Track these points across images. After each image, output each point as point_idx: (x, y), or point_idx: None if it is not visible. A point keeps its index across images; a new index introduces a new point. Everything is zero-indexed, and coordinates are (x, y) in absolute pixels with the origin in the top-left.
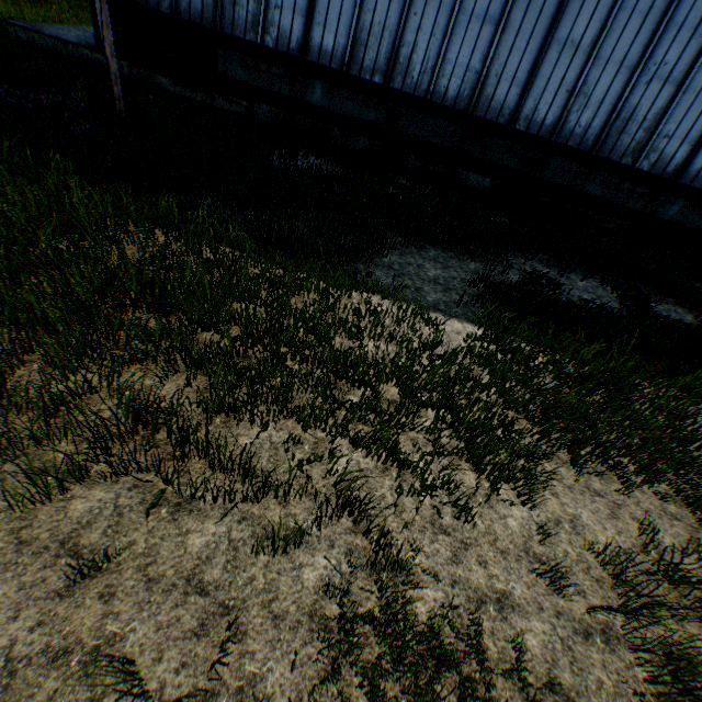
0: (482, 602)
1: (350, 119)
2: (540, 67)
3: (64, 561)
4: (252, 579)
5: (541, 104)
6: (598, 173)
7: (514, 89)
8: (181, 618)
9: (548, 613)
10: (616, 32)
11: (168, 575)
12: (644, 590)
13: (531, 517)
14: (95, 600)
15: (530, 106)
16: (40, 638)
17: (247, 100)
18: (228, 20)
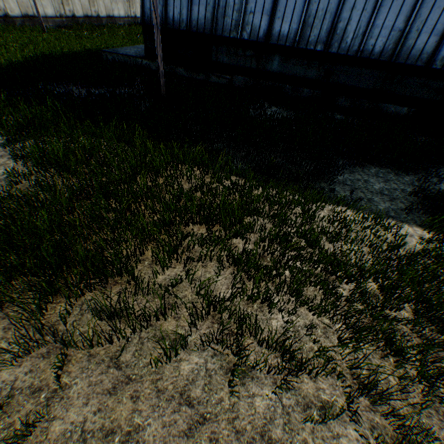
0: None
1: (297, 77)
2: None
3: (183, 407)
4: (305, 442)
5: None
6: None
7: (432, 38)
8: None
9: None
10: None
11: (248, 429)
12: None
13: None
14: (207, 442)
15: None
16: None
17: (229, 74)
18: (220, 26)
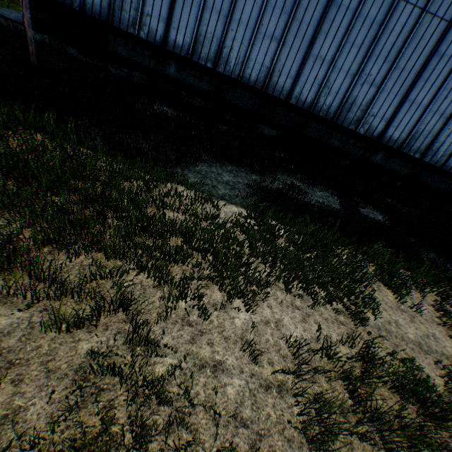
0: (202, 367)
1: (192, 87)
2: (303, 69)
3: None
4: (39, 347)
5: (304, 90)
6: (337, 133)
7: (289, 80)
8: None
9: (246, 375)
10: (345, 54)
11: None
12: (312, 363)
13: (251, 319)
14: None
15: (298, 91)
16: None
17: (127, 68)
18: (117, 19)
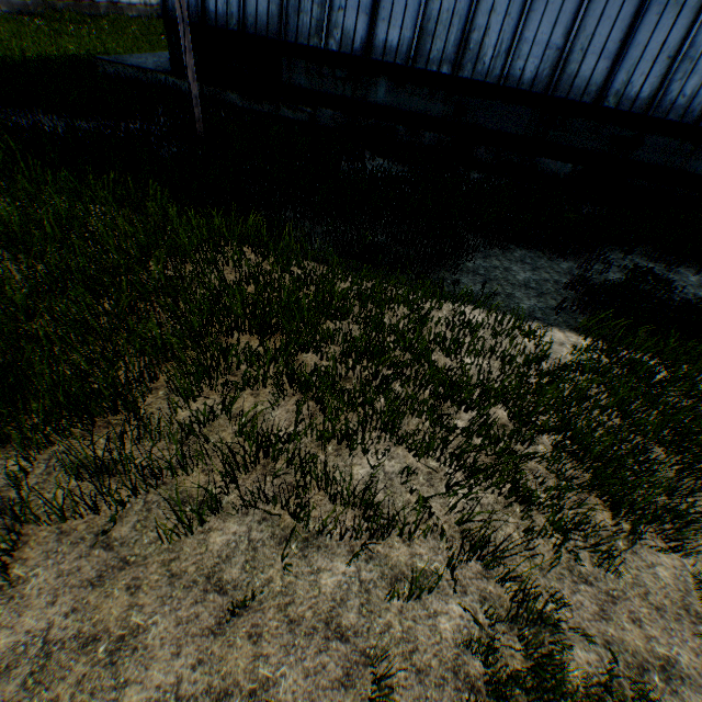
0: (642, 669)
1: (415, 114)
2: (634, 34)
3: (210, 596)
4: (389, 626)
5: (635, 76)
6: None
7: (603, 62)
8: (326, 665)
9: None
10: None
11: (307, 616)
12: None
13: (683, 566)
14: (244, 640)
15: (621, 80)
16: (201, 677)
17: (310, 106)
18: (292, 28)
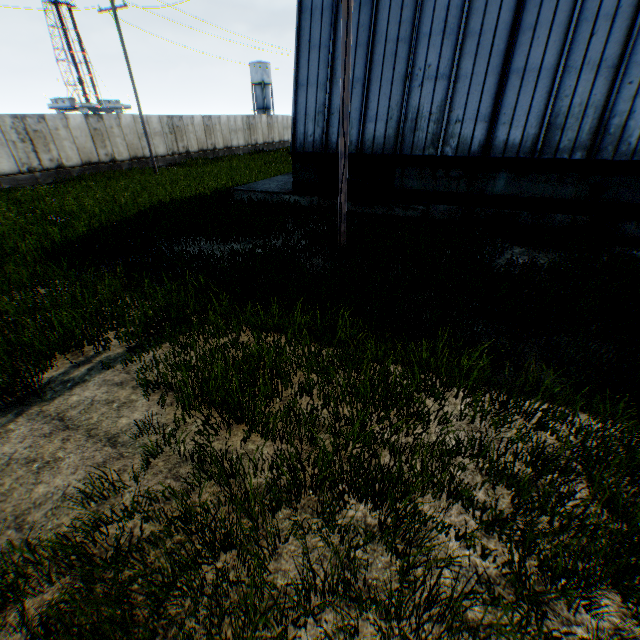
0: None
1: (540, 199)
2: None
3: None
4: None
5: None
6: None
7: None
8: None
9: None
10: None
11: None
12: None
13: None
14: None
15: None
16: None
17: (423, 204)
18: (408, 143)
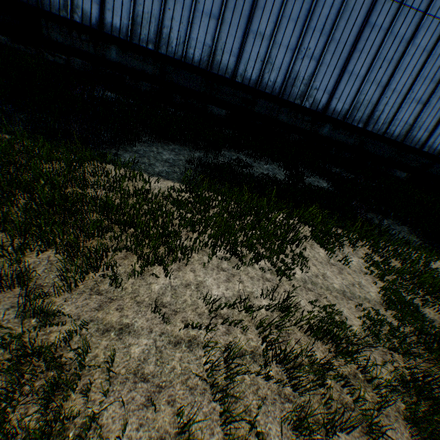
0: (106, 331)
1: (137, 70)
2: (245, 46)
3: None
4: None
5: (248, 67)
6: (284, 109)
7: (232, 58)
8: None
9: (155, 334)
10: (283, 29)
11: None
12: (229, 318)
13: (169, 283)
14: None
15: (242, 68)
16: None
17: (65, 55)
18: (47, 2)
